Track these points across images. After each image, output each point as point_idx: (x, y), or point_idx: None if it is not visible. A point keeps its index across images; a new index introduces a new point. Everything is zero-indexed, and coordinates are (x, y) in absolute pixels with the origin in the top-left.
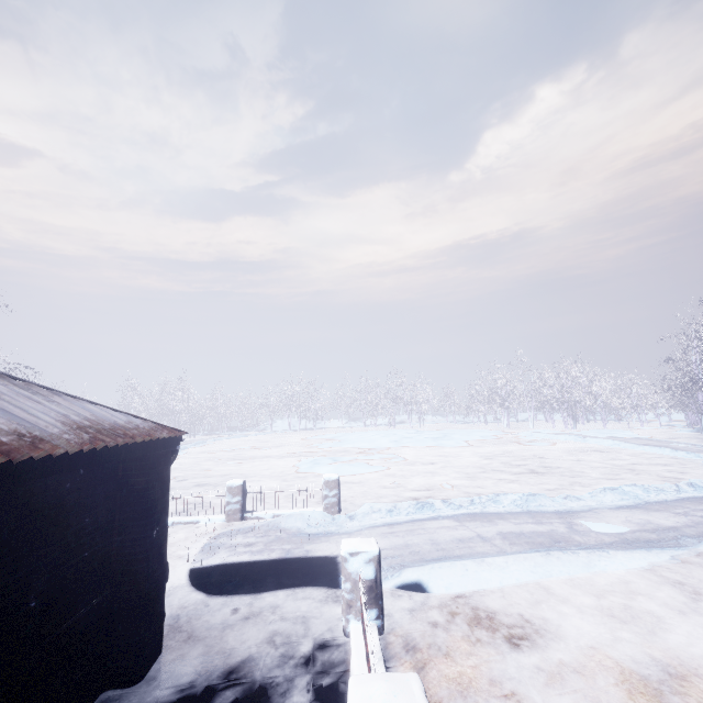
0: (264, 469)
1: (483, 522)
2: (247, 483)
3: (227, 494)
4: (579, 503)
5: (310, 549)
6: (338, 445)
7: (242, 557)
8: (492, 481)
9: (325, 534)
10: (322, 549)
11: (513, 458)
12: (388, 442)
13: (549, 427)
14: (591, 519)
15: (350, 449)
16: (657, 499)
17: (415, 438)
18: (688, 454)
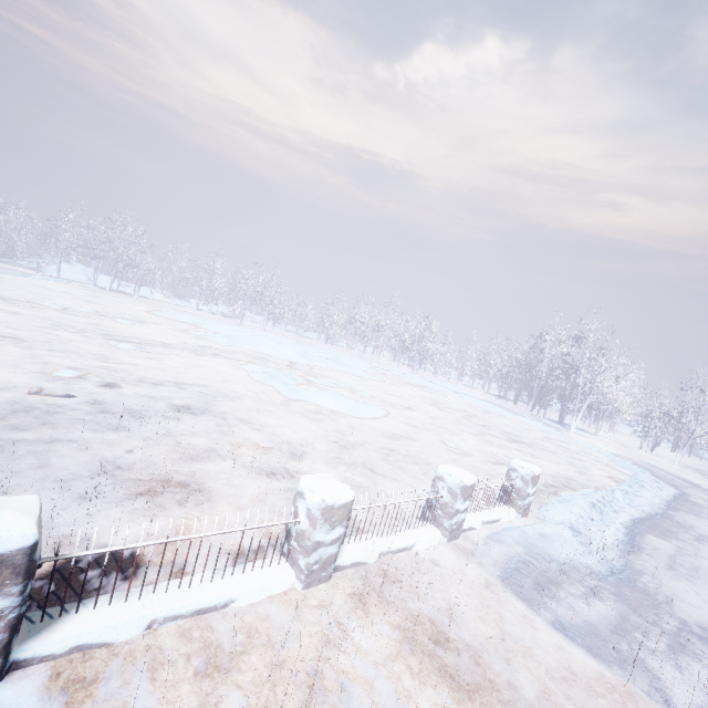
0: (216, 378)
1: (678, 540)
2: (252, 414)
3: (460, 498)
4: (644, 501)
5: (698, 623)
6: (237, 344)
7: (701, 671)
8: (509, 450)
9: (620, 573)
10: (704, 620)
11: (453, 411)
12: (297, 355)
13: (392, 366)
14: (700, 529)
15: (262, 356)
16: (665, 497)
17: (318, 357)
18: (557, 431)
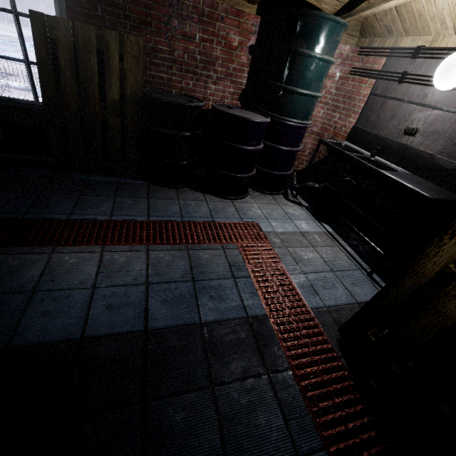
0: None
1: None
2: None
3: None
4: None
5: None
6: None
7: None
8: None
9: None
10: None
11: None
12: None
13: None
14: None
15: None
16: None
17: None
18: None
